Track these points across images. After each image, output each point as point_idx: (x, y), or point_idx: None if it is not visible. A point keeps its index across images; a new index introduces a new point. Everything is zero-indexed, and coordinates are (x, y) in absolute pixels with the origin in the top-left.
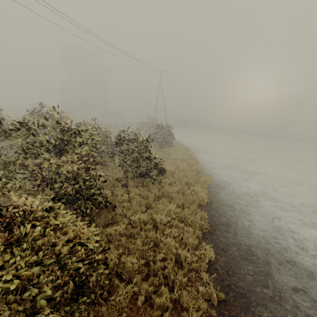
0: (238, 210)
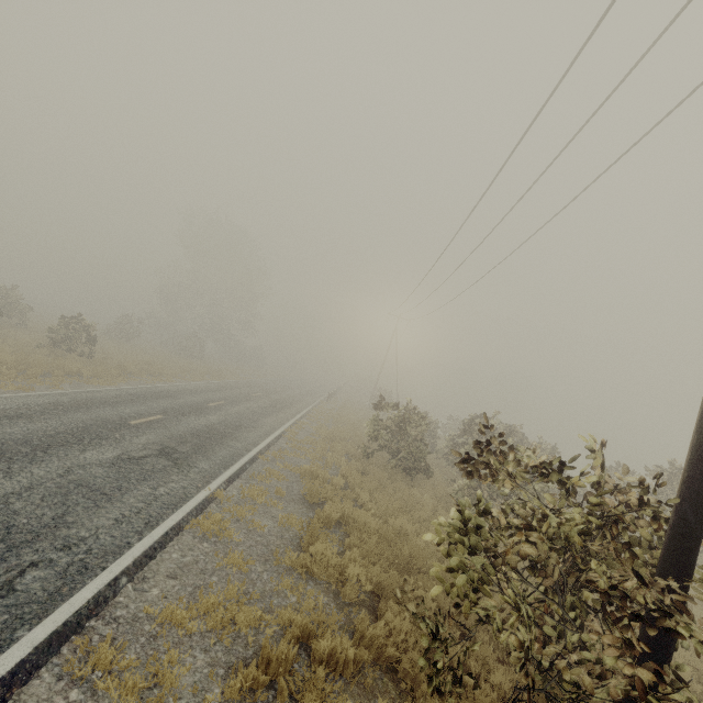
0: None
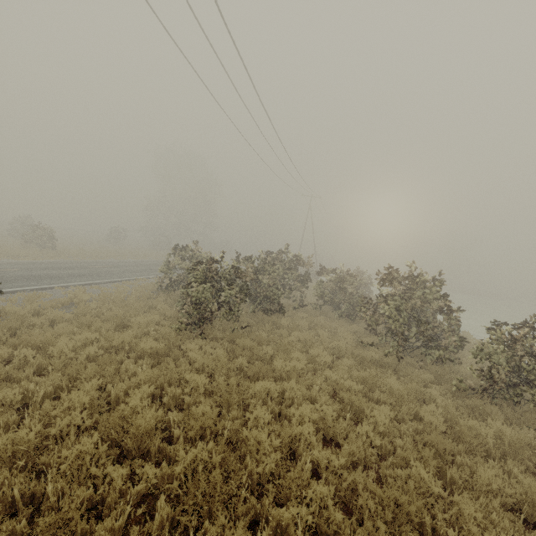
0: None
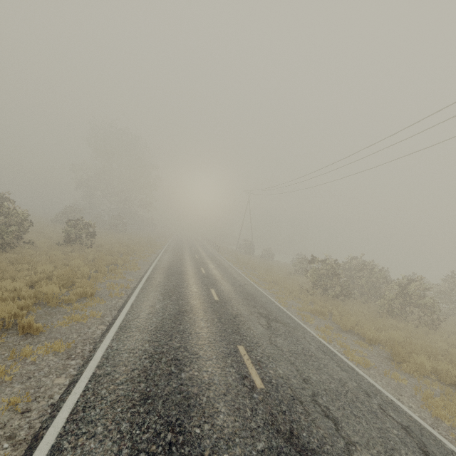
0: None
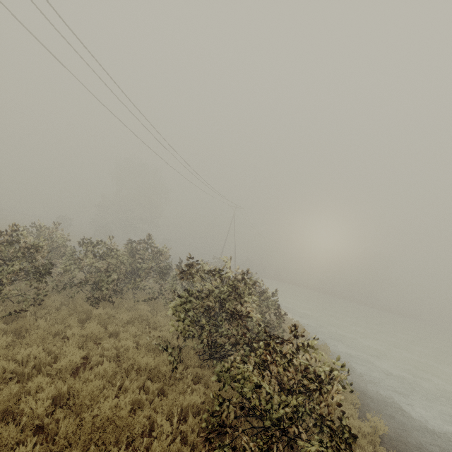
0: (373, 390)
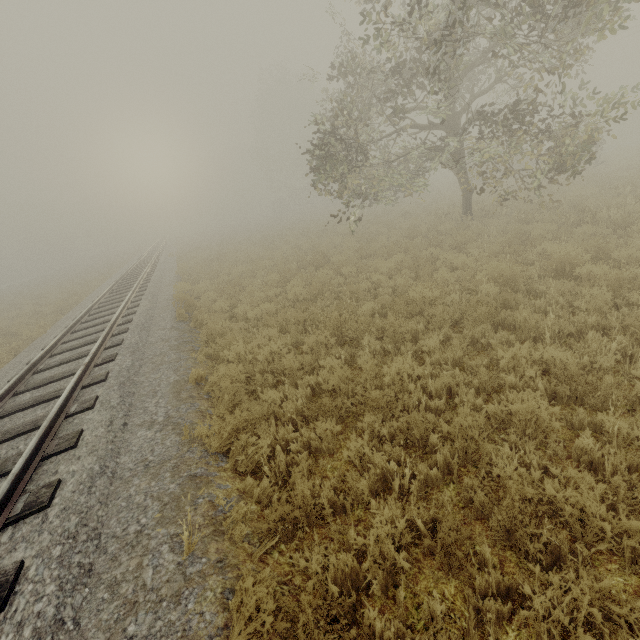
0: None
